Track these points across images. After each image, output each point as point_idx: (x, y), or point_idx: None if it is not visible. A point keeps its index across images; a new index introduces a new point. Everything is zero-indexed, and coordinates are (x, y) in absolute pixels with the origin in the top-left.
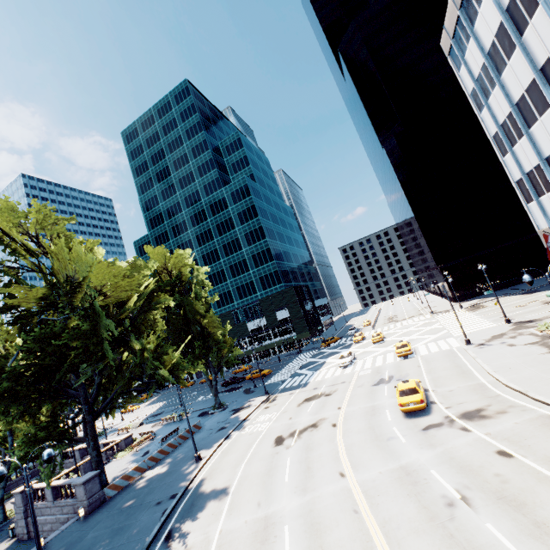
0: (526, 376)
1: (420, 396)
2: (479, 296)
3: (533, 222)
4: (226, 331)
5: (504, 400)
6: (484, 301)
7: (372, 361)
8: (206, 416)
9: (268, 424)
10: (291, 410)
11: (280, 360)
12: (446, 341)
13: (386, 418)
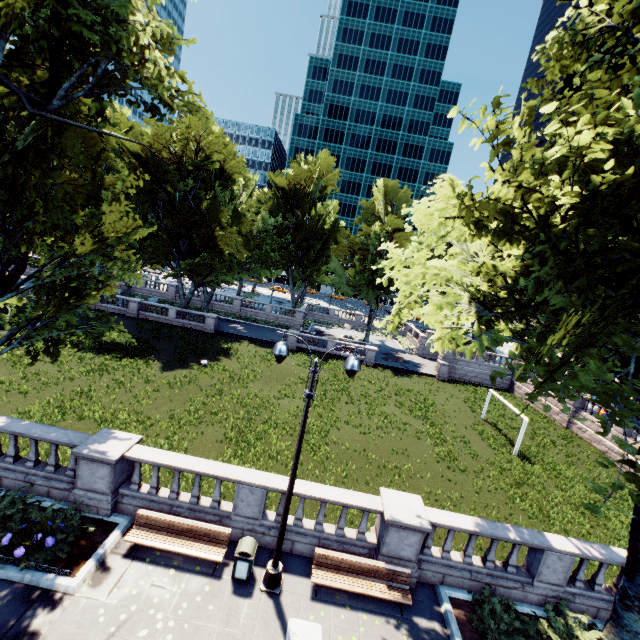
0: None
1: None
2: None
3: None
4: None
5: None
6: None
7: None
8: None
9: None
10: None
11: None
12: None
13: None
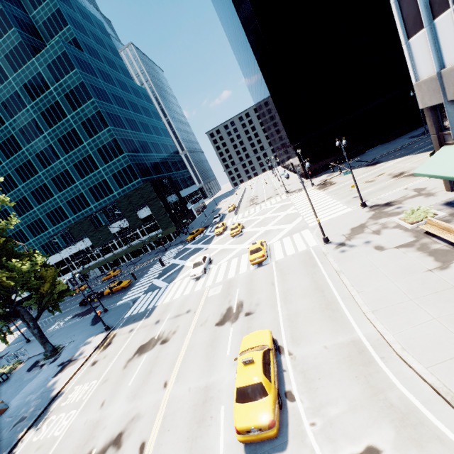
0: (430, 335)
1: (269, 409)
2: (326, 170)
3: (411, 69)
4: (14, 275)
5: (412, 418)
6: (332, 176)
7: (226, 268)
8: (32, 373)
9: (71, 419)
10: (113, 377)
11: (113, 291)
12: (302, 236)
13: (216, 445)
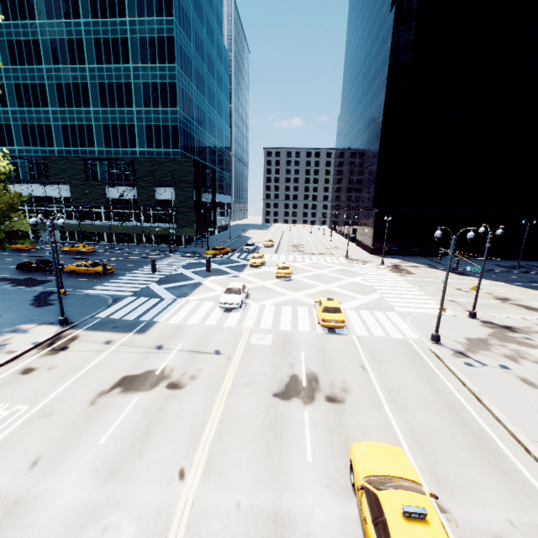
0: None
1: None
2: (396, 255)
3: None
4: None
5: None
6: (407, 265)
7: (274, 314)
8: None
9: None
10: (66, 414)
11: (107, 272)
12: (389, 318)
13: None
